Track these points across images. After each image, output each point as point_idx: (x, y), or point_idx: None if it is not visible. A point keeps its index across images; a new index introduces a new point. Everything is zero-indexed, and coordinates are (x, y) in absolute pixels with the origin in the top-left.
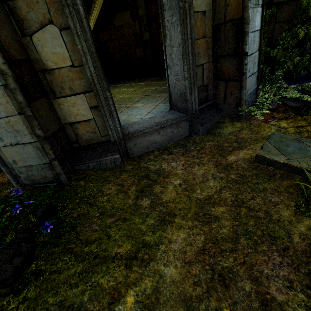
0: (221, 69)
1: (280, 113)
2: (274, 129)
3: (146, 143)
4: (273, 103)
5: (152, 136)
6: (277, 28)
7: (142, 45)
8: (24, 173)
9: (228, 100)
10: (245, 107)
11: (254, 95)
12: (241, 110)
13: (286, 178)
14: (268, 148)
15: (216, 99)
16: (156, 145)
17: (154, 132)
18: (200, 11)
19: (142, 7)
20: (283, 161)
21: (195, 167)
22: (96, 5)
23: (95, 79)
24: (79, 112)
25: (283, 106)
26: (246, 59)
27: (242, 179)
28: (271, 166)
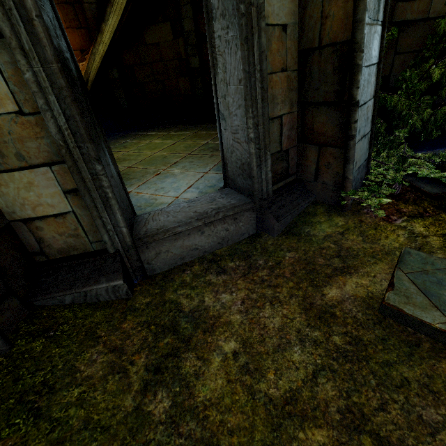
0: (312, 126)
1: (410, 204)
2: (404, 236)
3: (179, 250)
4: (396, 184)
5: (189, 238)
6: (398, 63)
7: (189, 75)
8: None
9: (322, 177)
10: (351, 192)
11: (364, 170)
12: (344, 196)
13: (443, 354)
14: (405, 288)
15: (302, 173)
16: (197, 252)
17: (194, 231)
18: (277, 24)
19: (189, 18)
20: (440, 326)
21: (265, 308)
22: (114, 9)
23: (69, 141)
24: (43, 201)
25: (411, 191)
26: (357, 112)
27: (357, 348)
28: (413, 329)
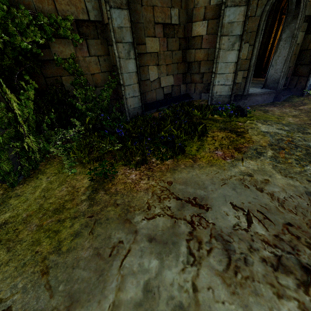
0: (298, 70)
1: None
2: None
3: (254, 100)
4: None
5: (258, 97)
6: None
7: None
8: (216, 98)
9: (297, 87)
10: (307, 90)
11: (310, 87)
12: (304, 91)
13: None
14: None
15: (290, 86)
16: (257, 103)
17: (260, 95)
18: (297, 43)
19: None
20: None
21: (283, 109)
22: None
23: (252, 66)
24: (237, 79)
25: None
26: None
27: (308, 112)
28: None
